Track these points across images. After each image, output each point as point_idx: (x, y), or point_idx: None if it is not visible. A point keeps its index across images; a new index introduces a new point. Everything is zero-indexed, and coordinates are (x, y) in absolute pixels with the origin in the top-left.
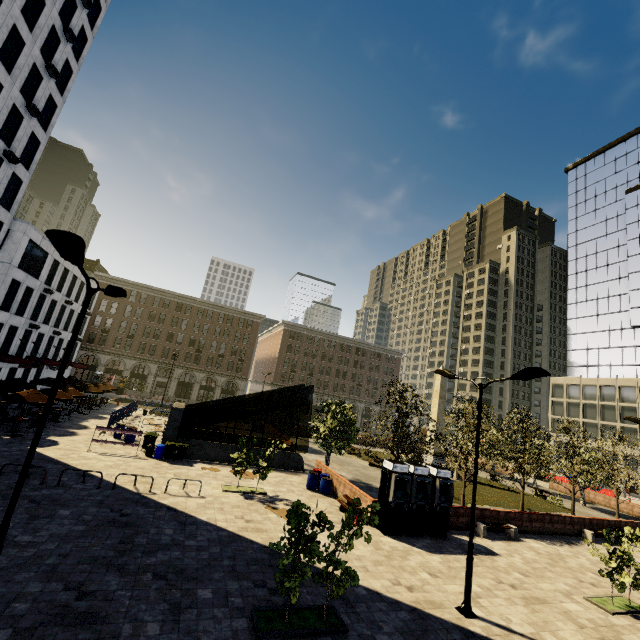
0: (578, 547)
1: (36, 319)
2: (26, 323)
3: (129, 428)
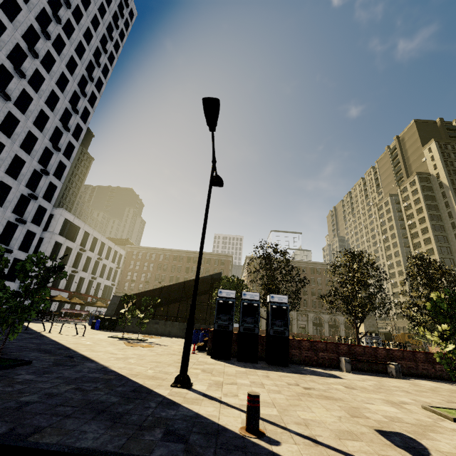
0: None
1: (77, 268)
2: (69, 269)
3: (94, 316)
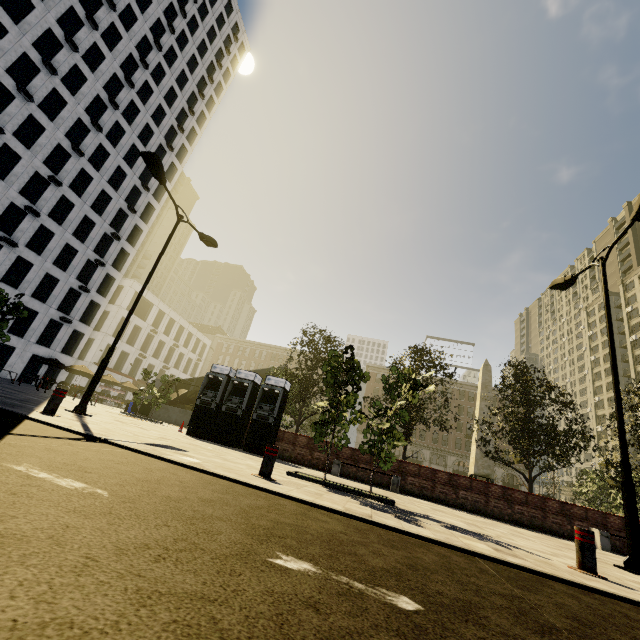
0: (526, 530)
1: (146, 352)
2: (137, 352)
3: None
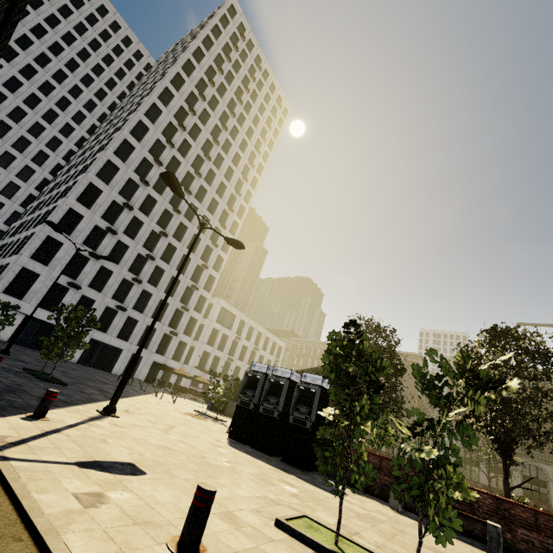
0: None
1: (233, 356)
2: (226, 356)
3: None
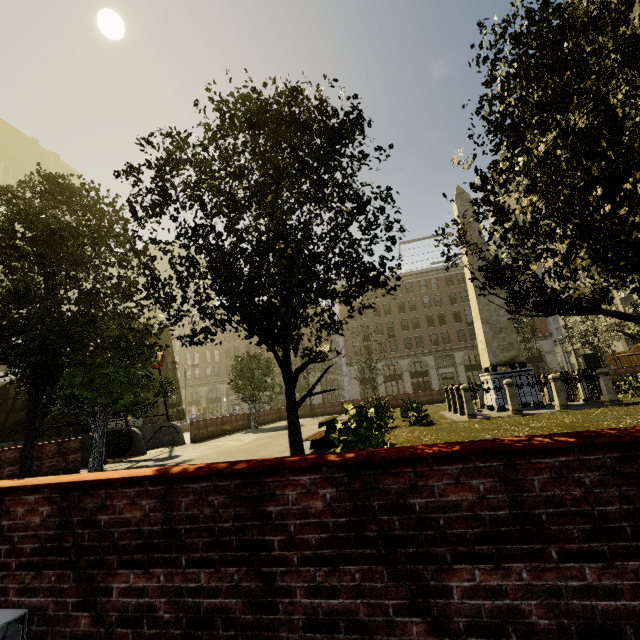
0: None
1: None
2: None
3: None
